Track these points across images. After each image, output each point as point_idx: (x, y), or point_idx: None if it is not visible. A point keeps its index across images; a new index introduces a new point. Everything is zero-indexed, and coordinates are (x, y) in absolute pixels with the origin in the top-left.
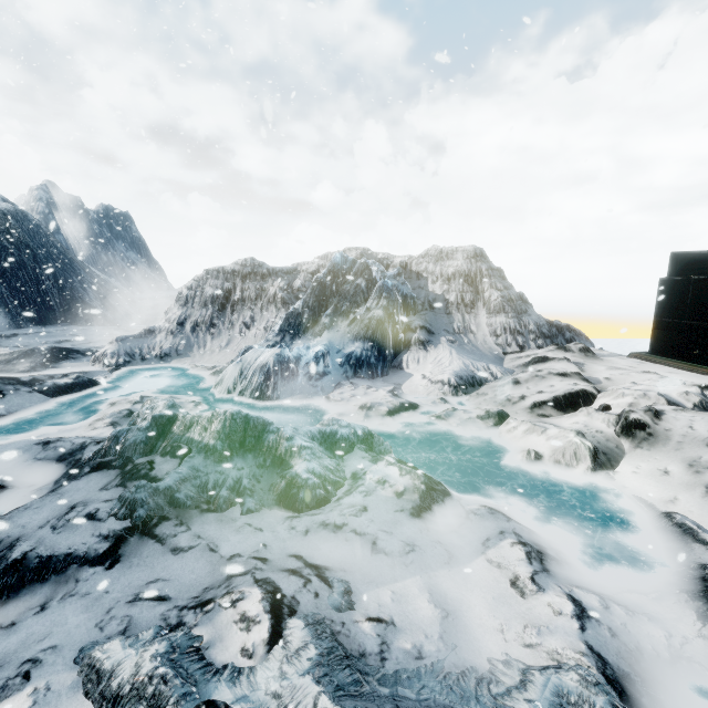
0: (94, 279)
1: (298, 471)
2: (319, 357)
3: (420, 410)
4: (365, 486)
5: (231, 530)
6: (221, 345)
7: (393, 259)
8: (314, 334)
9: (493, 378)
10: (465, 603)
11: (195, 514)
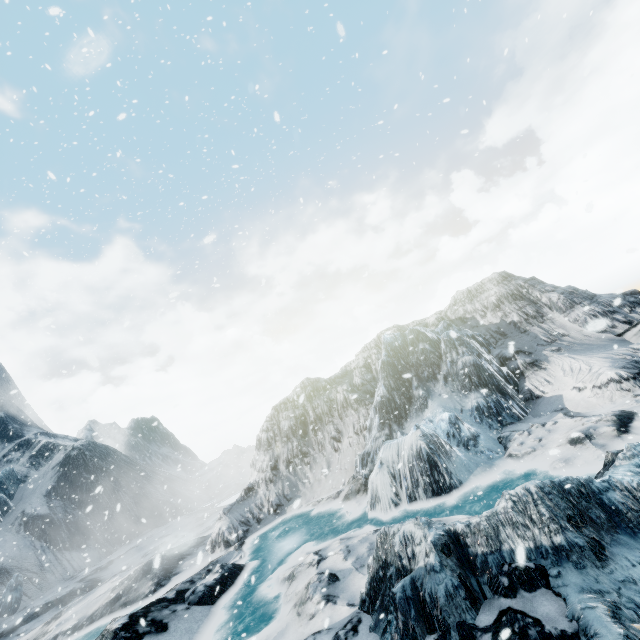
0: (159, 475)
1: None
2: (455, 423)
3: None
4: None
5: None
6: (324, 470)
7: (425, 321)
8: (418, 409)
9: None
10: None
11: None
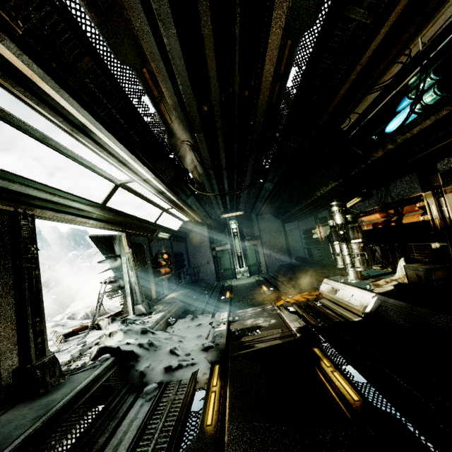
0: None
1: None
2: None
3: None
4: None
5: None
6: None
7: None
8: None
9: None
10: None
11: None
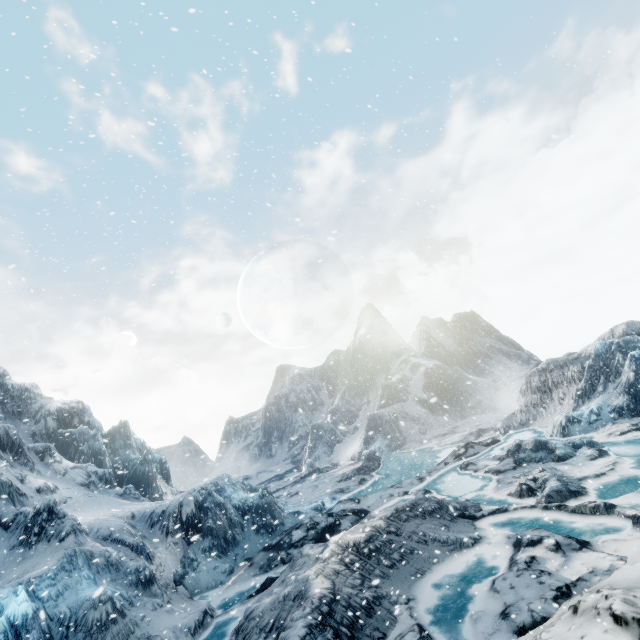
0: (476, 385)
1: (556, 452)
2: (592, 412)
3: None
4: (579, 455)
5: (539, 465)
6: (551, 413)
7: None
8: (594, 398)
9: None
10: (587, 471)
11: (530, 463)
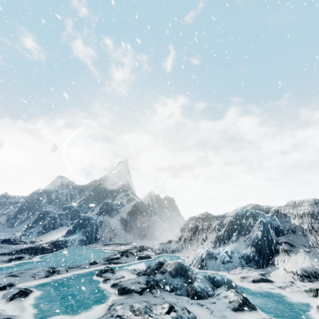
0: (158, 223)
1: (194, 284)
2: (227, 253)
3: (273, 284)
4: (218, 296)
5: (170, 296)
6: (193, 248)
7: (271, 208)
8: (228, 244)
9: None
10: None
11: (162, 290)
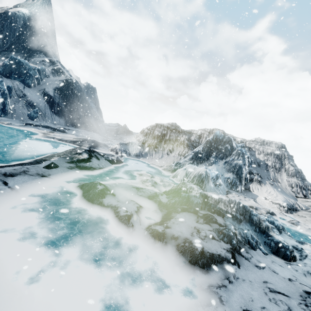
0: (94, 113)
1: (280, 240)
2: (217, 176)
3: (277, 216)
4: (309, 256)
5: (270, 262)
6: (159, 157)
7: (235, 138)
8: (207, 164)
9: (300, 209)
10: None
11: (247, 248)
